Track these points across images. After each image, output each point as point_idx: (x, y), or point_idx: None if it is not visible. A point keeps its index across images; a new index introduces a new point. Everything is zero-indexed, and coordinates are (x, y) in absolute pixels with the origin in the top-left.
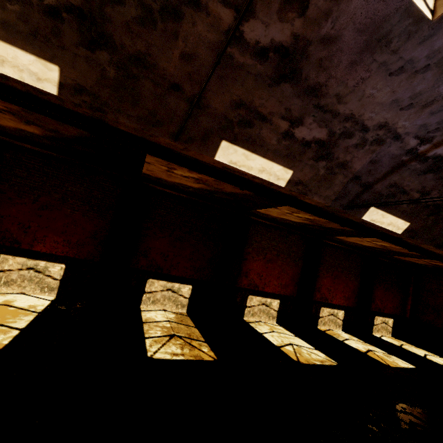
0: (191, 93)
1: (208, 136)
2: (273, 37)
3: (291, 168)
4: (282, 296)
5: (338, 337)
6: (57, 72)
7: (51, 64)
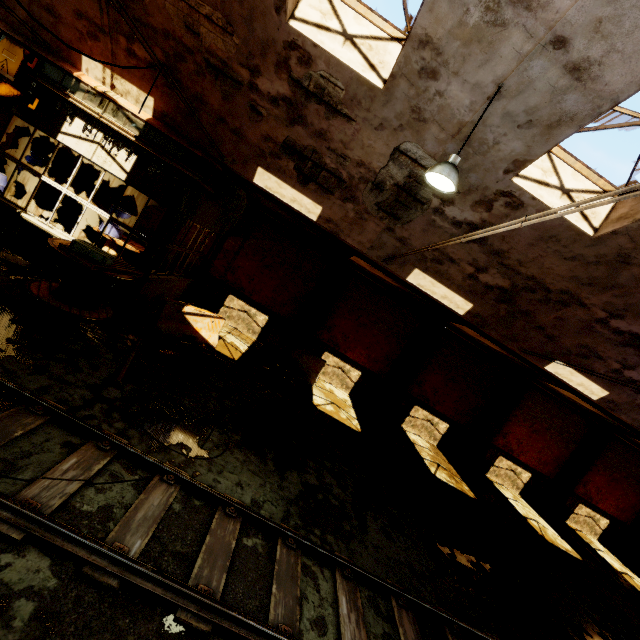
0: (550, 332)
1: (547, 355)
2: (631, 329)
3: (609, 390)
4: (535, 471)
5: (589, 543)
6: (470, 306)
7: (470, 303)
